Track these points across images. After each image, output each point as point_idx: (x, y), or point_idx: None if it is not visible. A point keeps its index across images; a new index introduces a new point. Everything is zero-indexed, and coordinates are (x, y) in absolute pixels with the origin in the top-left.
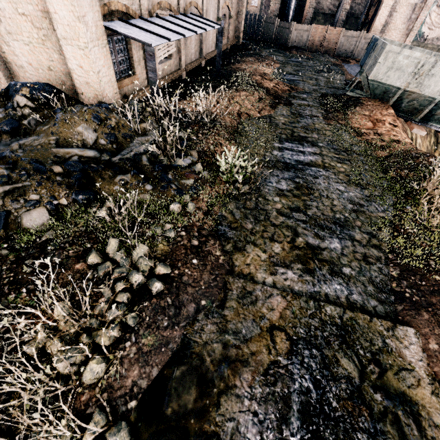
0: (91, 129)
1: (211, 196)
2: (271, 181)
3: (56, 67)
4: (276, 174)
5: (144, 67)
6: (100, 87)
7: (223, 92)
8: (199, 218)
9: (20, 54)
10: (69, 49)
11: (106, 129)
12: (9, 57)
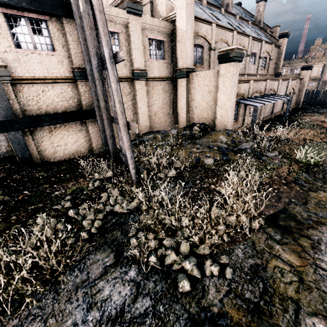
0: (224, 137)
1: (290, 169)
2: None
3: (208, 117)
4: None
5: (242, 117)
6: (227, 124)
7: (295, 125)
8: (284, 174)
9: (196, 114)
10: (219, 110)
11: (231, 138)
12: (190, 115)
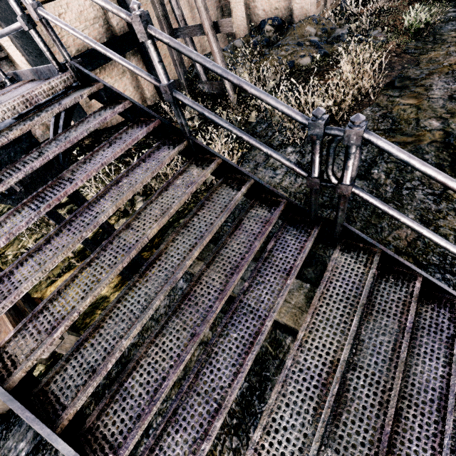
0: (312, 28)
1: (397, 42)
2: (446, 27)
3: (280, 5)
4: (450, 23)
5: None
6: (309, 7)
7: None
8: (393, 48)
9: (260, 5)
10: None
11: (321, 26)
12: (252, 11)
